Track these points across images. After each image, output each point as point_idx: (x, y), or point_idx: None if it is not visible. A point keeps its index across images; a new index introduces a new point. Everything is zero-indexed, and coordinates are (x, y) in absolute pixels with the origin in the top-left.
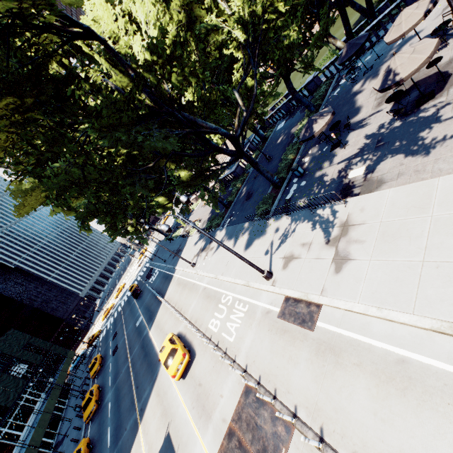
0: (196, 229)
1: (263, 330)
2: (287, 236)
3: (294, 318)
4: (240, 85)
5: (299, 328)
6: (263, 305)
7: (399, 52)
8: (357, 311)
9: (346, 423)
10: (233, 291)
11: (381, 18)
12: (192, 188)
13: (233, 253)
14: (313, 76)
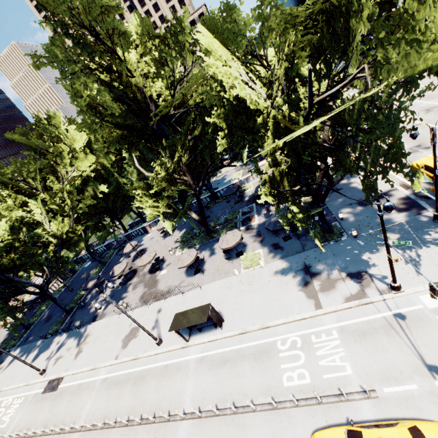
0: None
1: (31, 405)
2: (62, 345)
3: (50, 389)
4: (51, 258)
5: (51, 393)
6: (35, 391)
7: (116, 265)
8: (75, 372)
9: (55, 418)
10: (15, 394)
11: (136, 230)
12: None
13: (21, 360)
14: (108, 242)
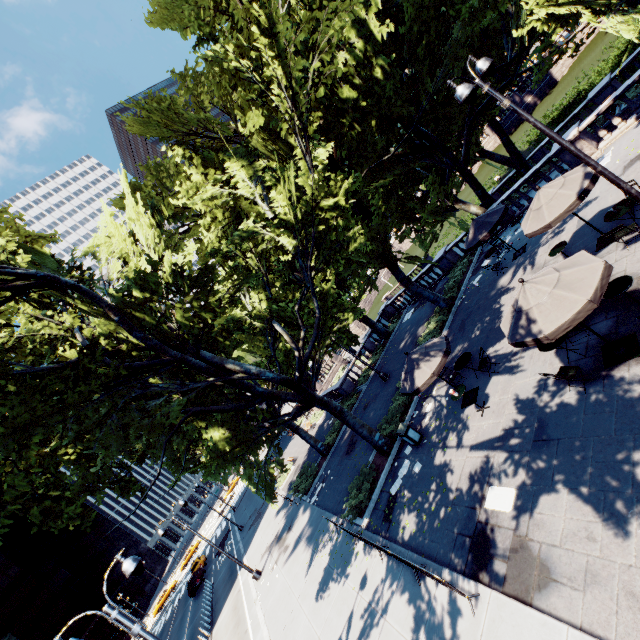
0: (286, 478)
1: None
2: (373, 620)
3: None
4: (300, 301)
5: None
6: None
7: (531, 279)
8: None
9: None
10: None
11: (526, 178)
12: (231, 459)
13: None
14: (443, 252)
